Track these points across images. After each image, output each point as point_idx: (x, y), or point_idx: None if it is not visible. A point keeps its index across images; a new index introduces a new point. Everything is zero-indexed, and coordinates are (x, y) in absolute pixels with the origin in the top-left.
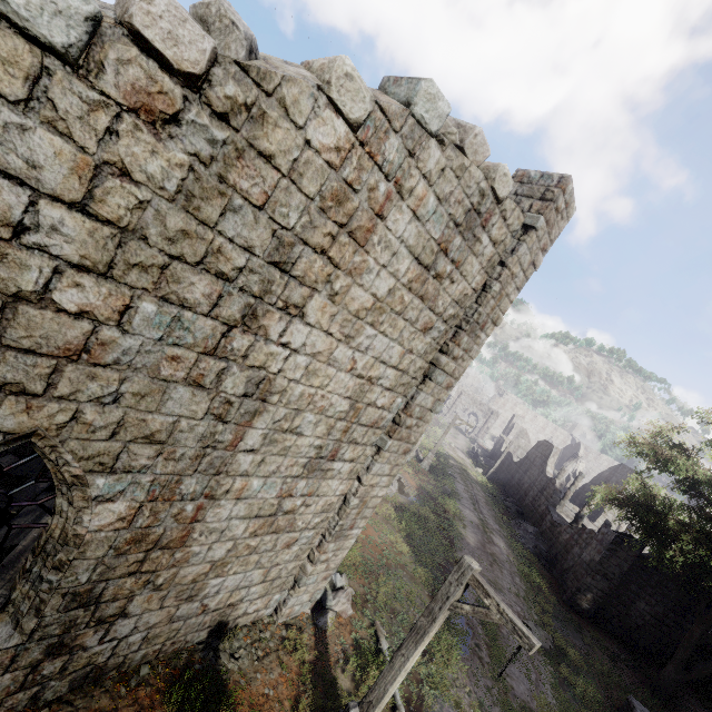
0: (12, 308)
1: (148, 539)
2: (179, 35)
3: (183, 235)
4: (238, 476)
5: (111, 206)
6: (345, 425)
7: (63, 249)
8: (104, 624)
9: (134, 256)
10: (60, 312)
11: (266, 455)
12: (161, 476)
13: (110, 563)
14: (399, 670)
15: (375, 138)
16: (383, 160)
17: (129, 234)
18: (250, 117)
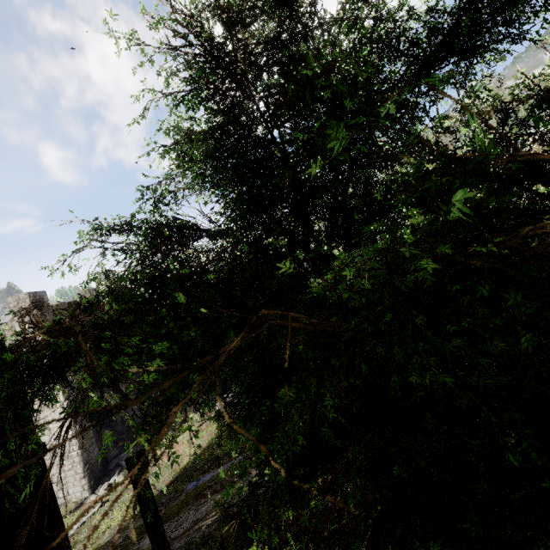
0: None
1: None
2: None
3: None
4: None
5: None
6: None
7: None
8: None
9: None
10: None
11: None
12: None
13: None
14: None
15: None
16: None
17: None
18: None
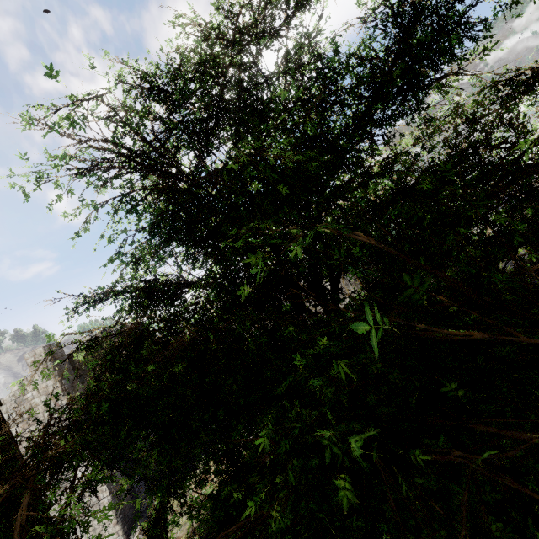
0: None
1: None
2: None
3: None
4: None
5: None
6: None
7: None
8: None
9: None
10: None
11: None
12: None
13: None
14: None
15: None
16: None
17: None
18: None
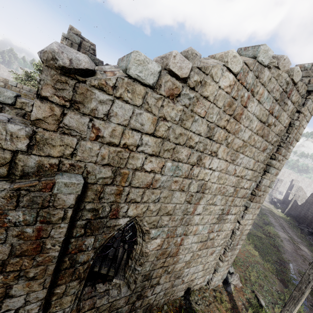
0: (134, 173)
1: (166, 253)
2: (182, 66)
3: (180, 135)
4: (194, 225)
5: (160, 131)
6: (232, 198)
7: (148, 150)
8: (152, 287)
9: (166, 147)
10: (146, 172)
11: (204, 215)
12: (170, 228)
13: (155, 263)
14: None
15: (243, 76)
16: (246, 84)
17: (165, 139)
18: (201, 85)
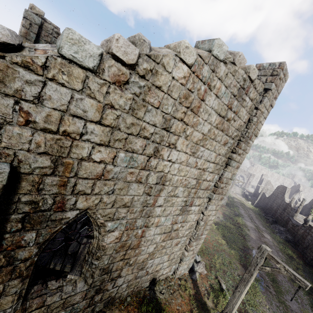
0: (80, 163)
1: (126, 245)
2: (127, 51)
3: (132, 125)
4: (156, 217)
5: (108, 120)
6: (195, 190)
7: (95, 139)
8: (113, 280)
9: (116, 136)
10: (94, 162)
11: (165, 207)
12: (129, 220)
13: (114, 256)
14: (238, 298)
15: (198, 69)
16: (202, 77)
17: (114, 128)
18: (152, 74)
